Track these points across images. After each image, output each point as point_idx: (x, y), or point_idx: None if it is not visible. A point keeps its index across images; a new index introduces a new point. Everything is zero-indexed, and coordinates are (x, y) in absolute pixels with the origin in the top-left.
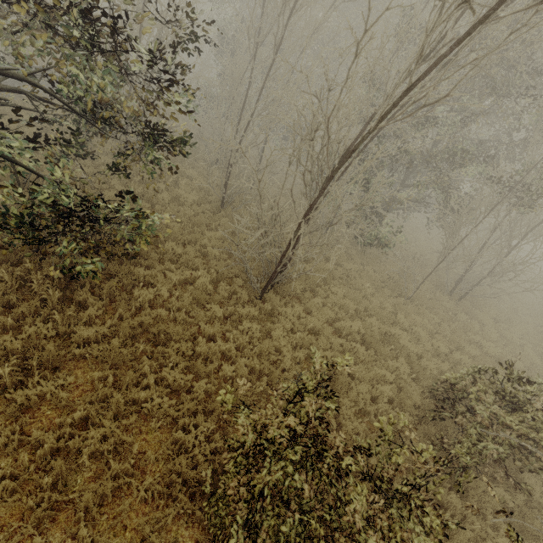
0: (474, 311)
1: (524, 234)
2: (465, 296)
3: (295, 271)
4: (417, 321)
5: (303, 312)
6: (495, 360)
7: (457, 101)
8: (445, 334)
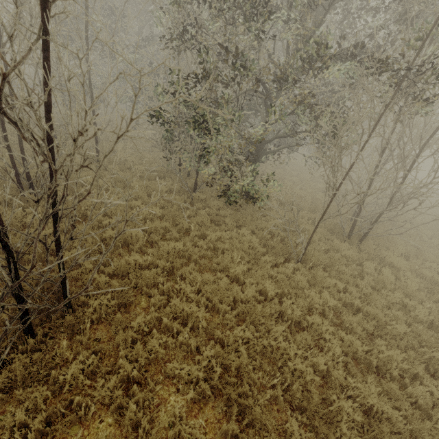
0: (380, 252)
1: (419, 150)
2: (366, 236)
3: (121, 269)
4: (313, 299)
5: (99, 364)
6: (428, 323)
7: None
8: (355, 305)
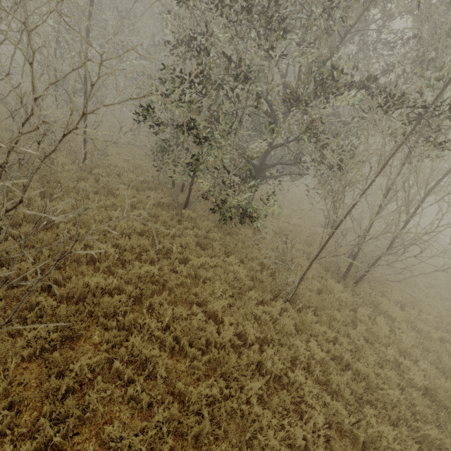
0: (376, 297)
1: (425, 195)
2: (362, 279)
3: (78, 291)
4: (298, 349)
5: (12, 422)
6: (423, 388)
7: (314, 3)
8: (344, 360)
